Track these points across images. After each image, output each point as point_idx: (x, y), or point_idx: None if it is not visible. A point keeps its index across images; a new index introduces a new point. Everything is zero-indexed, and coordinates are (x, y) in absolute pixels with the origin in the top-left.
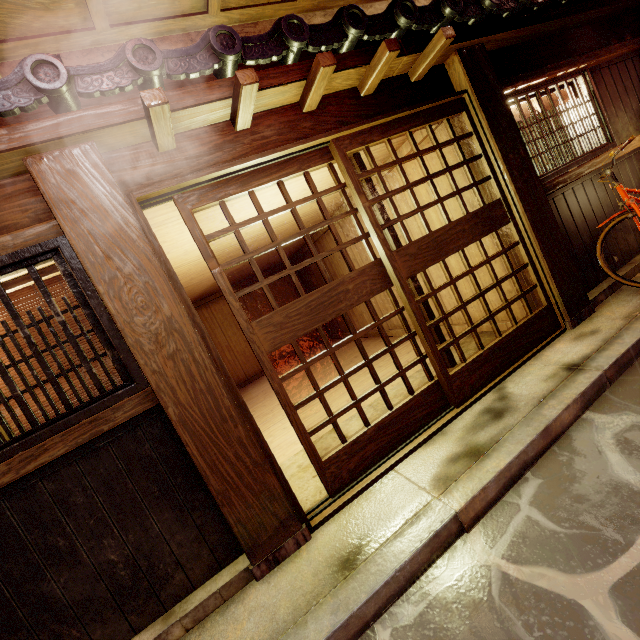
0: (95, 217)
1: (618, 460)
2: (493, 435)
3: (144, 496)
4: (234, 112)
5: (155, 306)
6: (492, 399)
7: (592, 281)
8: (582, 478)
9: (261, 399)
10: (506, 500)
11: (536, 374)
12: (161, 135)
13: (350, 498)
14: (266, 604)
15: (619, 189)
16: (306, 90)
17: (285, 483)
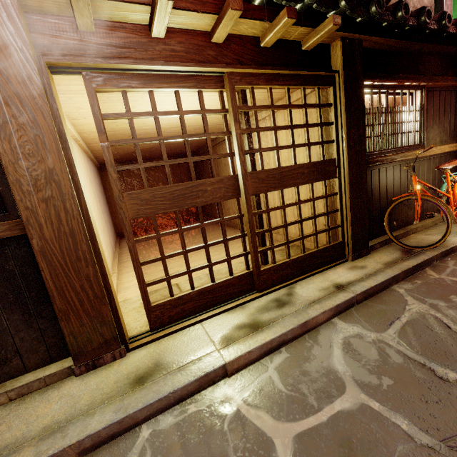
0: (1, 65)
1: (338, 354)
2: (272, 317)
3: (0, 299)
4: (151, 19)
5: (40, 157)
6: (283, 293)
7: (376, 233)
8: (313, 360)
9: (139, 248)
10: (262, 362)
11: (317, 284)
12: (80, 15)
13: (163, 335)
14: (74, 394)
15: (414, 178)
16: (216, 24)
17: (116, 315)
